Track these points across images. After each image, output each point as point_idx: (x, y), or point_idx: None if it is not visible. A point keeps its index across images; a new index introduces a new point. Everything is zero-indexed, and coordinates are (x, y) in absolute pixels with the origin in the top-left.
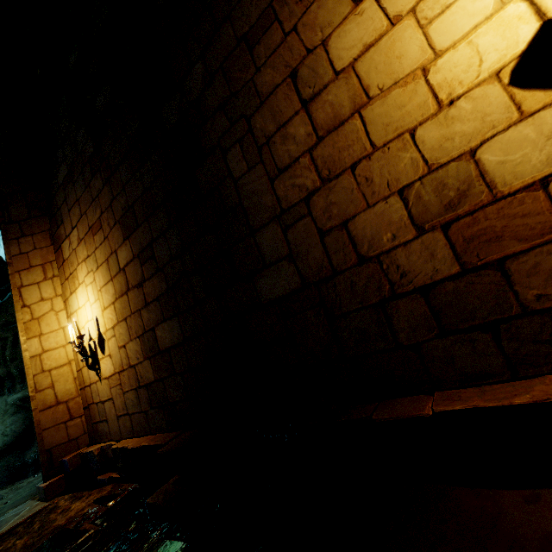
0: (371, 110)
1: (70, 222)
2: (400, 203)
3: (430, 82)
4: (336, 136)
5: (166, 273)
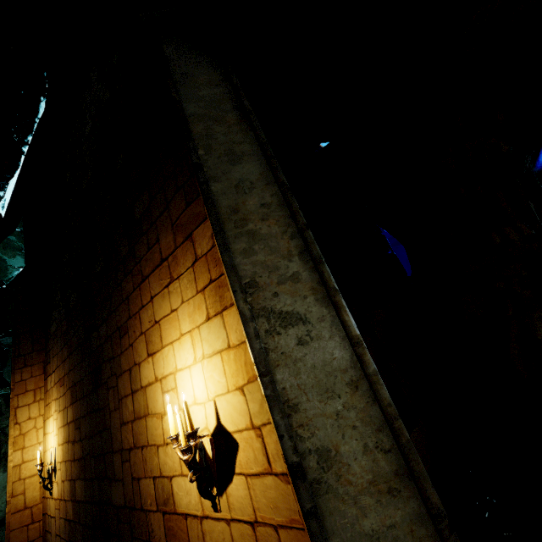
0: (149, 420)
1: (52, 366)
2: (153, 485)
3: (163, 425)
4: (139, 423)
5: (83, 446)
